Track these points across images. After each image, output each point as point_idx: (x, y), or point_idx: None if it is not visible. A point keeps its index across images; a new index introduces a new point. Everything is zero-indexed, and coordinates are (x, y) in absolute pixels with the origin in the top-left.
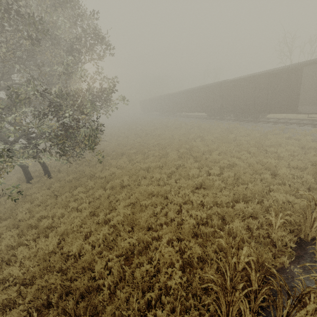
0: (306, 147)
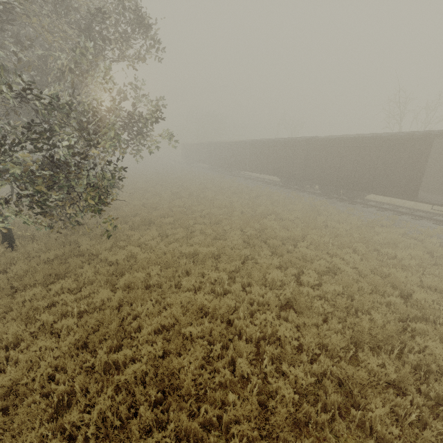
0: (436, 255)
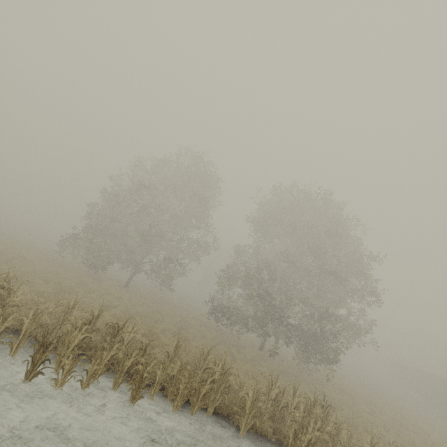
0: None
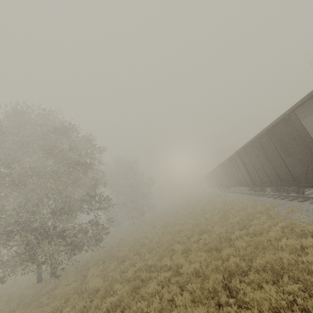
0: None
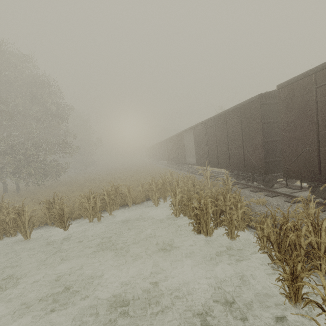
0: None
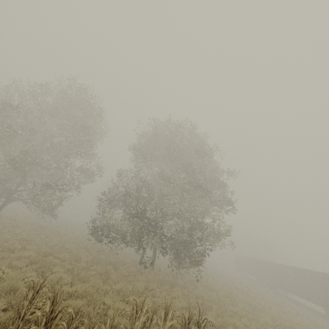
0: None
